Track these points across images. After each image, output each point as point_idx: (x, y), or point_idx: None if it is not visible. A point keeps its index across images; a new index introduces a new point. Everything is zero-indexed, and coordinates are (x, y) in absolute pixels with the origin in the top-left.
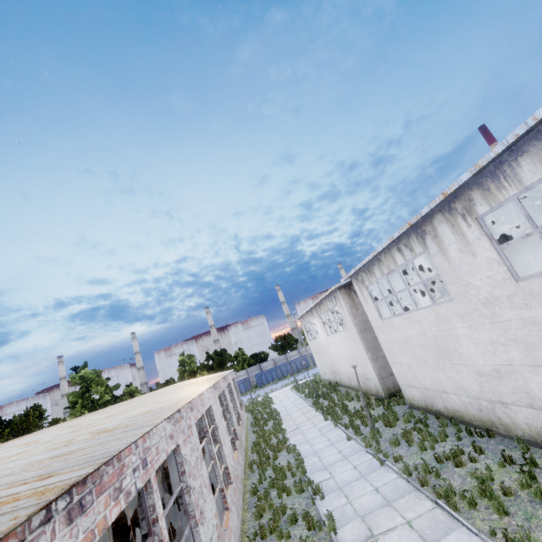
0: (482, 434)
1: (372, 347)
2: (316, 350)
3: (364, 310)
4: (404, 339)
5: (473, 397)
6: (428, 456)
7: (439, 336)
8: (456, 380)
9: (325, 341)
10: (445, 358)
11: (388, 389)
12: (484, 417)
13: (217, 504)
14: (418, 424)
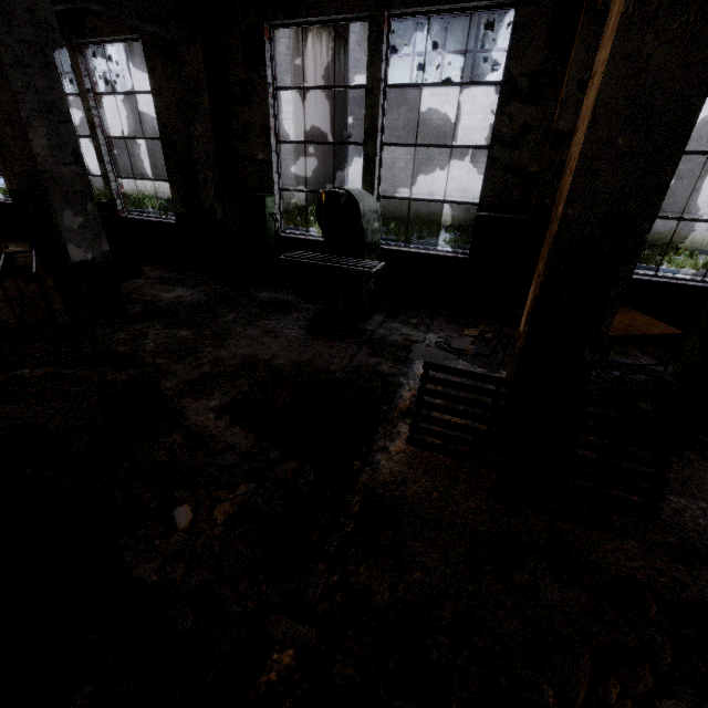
0: (462, 229)
1: (299, 136)
2: (80, 122)
3: (304, 71)
4: (411, 125)
5: (470, 198)
6: (440, 239)
7: (478, 127)
8: (460, 181)
9: (145, 106)
10: (466, 155)
11: (300, 201)
12: (467, 217)
13: (189, 284)
14: (385, 227)
